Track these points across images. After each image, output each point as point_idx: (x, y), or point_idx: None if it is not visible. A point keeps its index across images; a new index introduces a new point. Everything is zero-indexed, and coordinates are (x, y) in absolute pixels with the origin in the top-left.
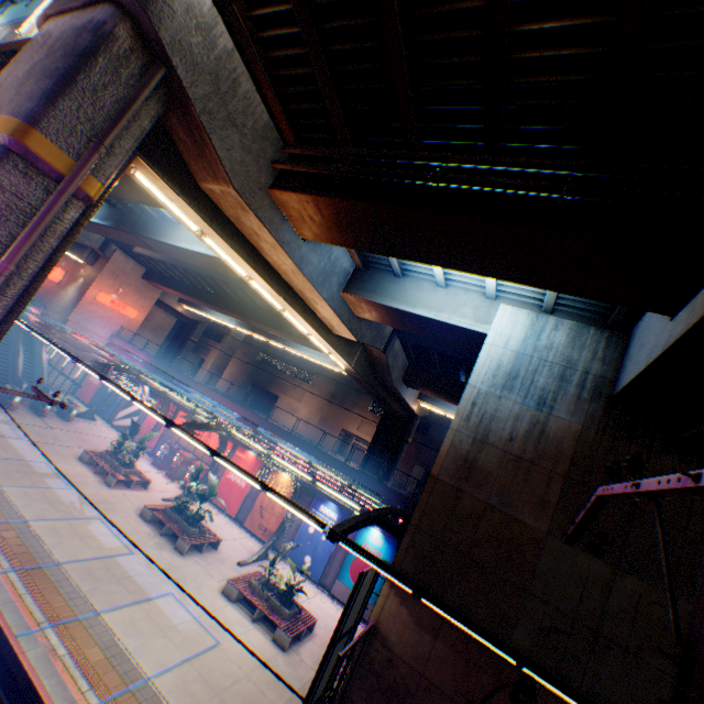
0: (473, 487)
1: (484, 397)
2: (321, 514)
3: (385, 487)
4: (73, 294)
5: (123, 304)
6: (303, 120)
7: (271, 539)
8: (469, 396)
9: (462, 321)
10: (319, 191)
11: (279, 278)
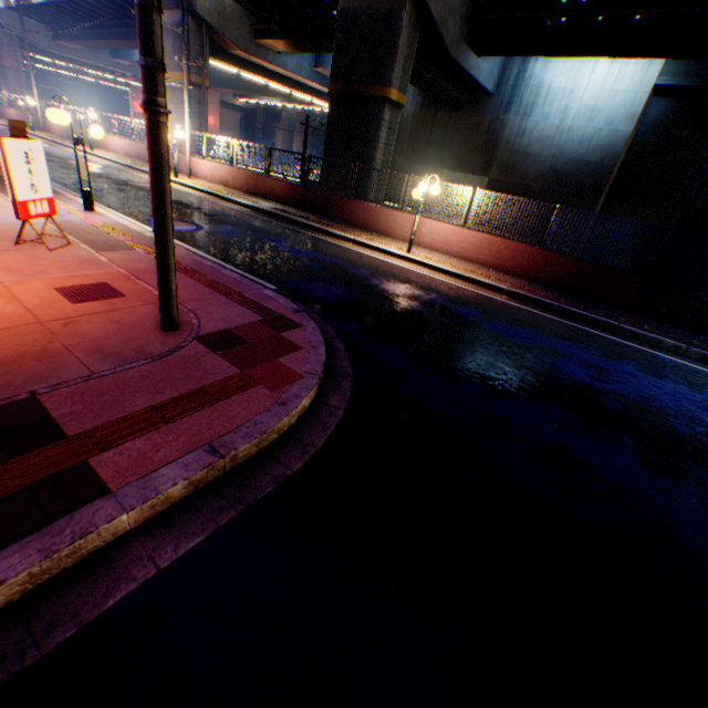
0: None
1: None
2: None
3: None
4: None
5: None
6: (253, 1)
7: None
8: None
9: None
10: (273, 39)
11: (280, 77)
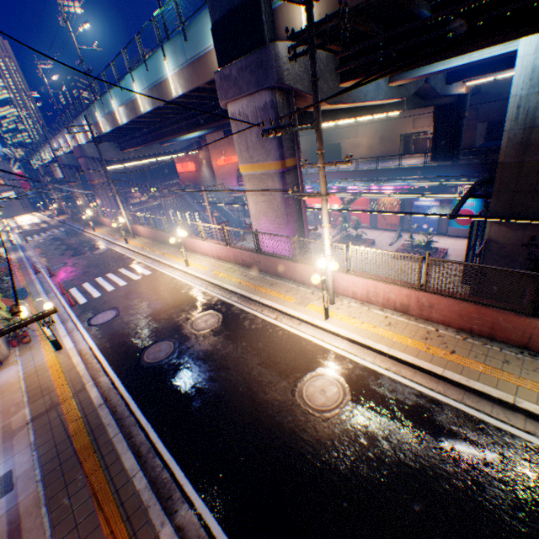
0: (529, 157)
1: (525, 99)
2: (421, 202)
3: (460, 167)
4: (207, 172)
5: (228, 159)
6: None
7: (398, 228)
8: (512, 105)
9: (492, 52)
10: (372, 72)
11: (350, 110)
